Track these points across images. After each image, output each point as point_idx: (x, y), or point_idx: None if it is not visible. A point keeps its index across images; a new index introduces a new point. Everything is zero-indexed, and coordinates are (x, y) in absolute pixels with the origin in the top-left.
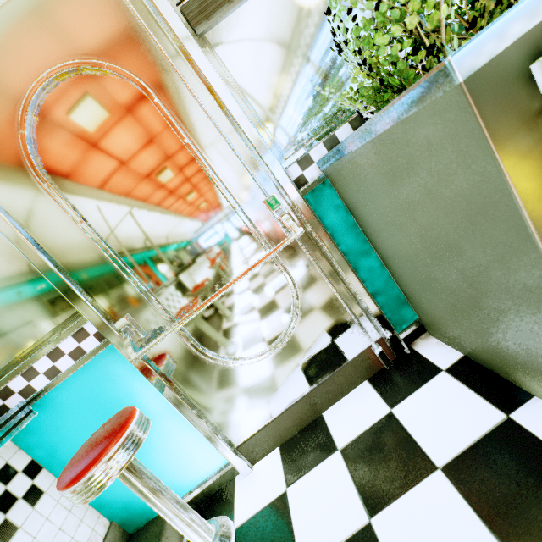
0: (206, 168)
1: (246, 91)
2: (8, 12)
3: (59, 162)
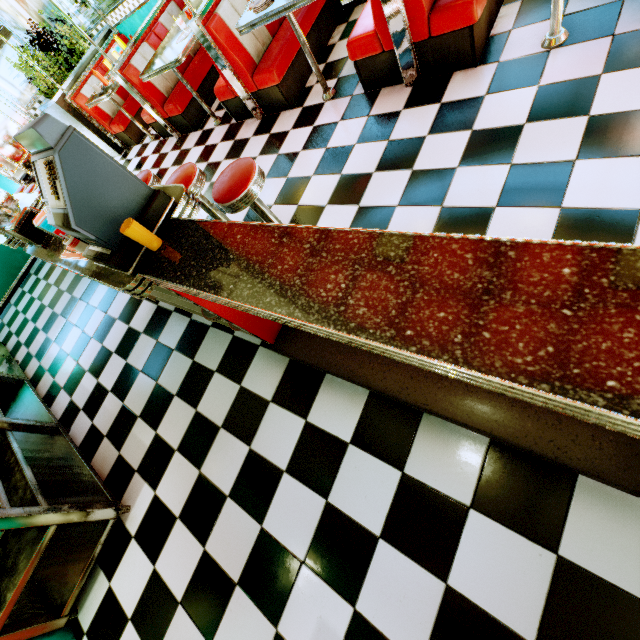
0: (4, 114)
1: (3, 88)
2: None
3: None
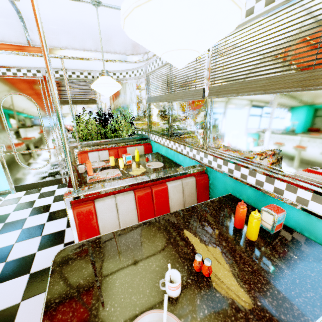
0: (42, 126)
1: None
2: (15, 80)
3: (7, 108)
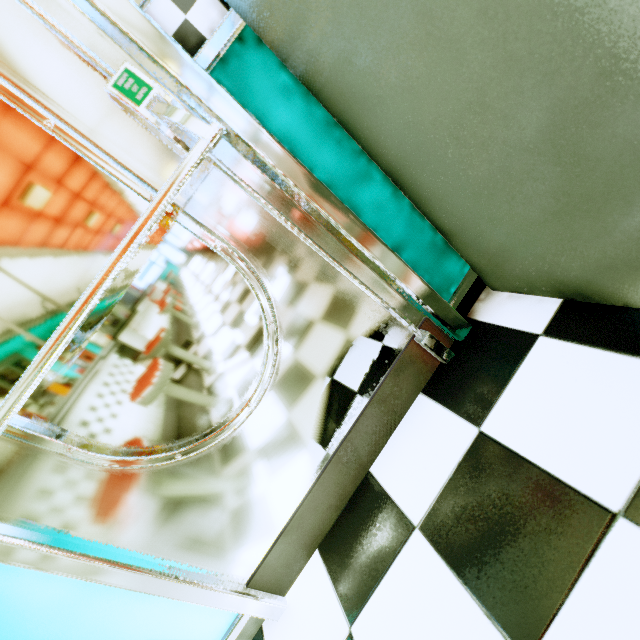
0: None
1: None
2: None
3: None
